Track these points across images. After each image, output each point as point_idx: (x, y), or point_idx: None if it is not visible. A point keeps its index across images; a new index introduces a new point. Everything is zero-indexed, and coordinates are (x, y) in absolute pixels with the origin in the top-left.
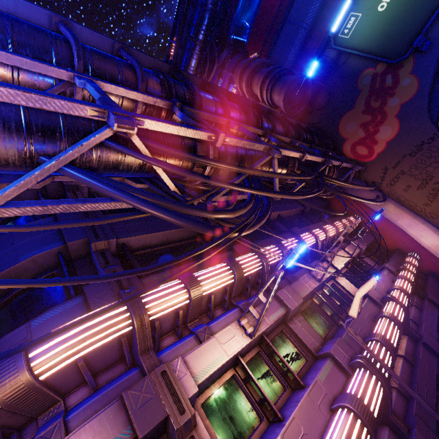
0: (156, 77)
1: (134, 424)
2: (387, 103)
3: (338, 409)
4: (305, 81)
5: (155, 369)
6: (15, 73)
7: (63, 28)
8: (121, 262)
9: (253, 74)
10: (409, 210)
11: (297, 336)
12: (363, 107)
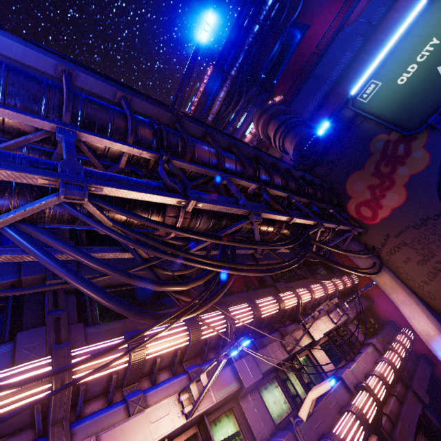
0: (150, 127)
1: None
2: (397, 171)
3: None
4: (314, 138)
5: None
6: (0, 118)
7: (64, 78)
8: (78, 300)
9: (270, 118)
10: (405, 285)
11: (246, 419)
12: (372, 169)
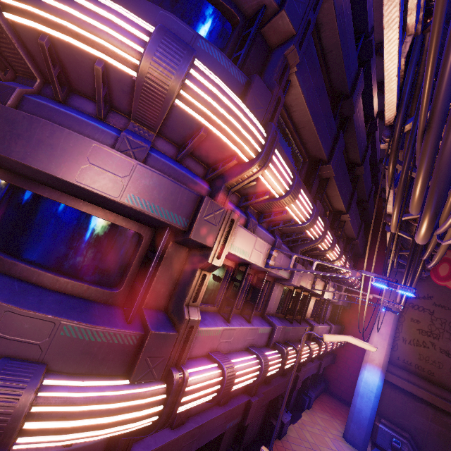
0: None
1: (195, 225)
2: None
3: (253, 354)
4: None
5: (232, 211)
6: None
7: None
8: None
9: None
10: (395, 329)
11: (270, 295)
12: None
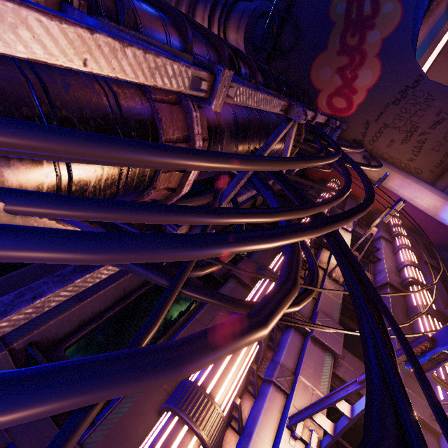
0: None
1: None
2: (367, 39)
3: None
4: (276, 5)
5: None
6: None
7: None
8: None
9: (194, 3)
10: (398, 169)
11: None
12: (338, 46)
